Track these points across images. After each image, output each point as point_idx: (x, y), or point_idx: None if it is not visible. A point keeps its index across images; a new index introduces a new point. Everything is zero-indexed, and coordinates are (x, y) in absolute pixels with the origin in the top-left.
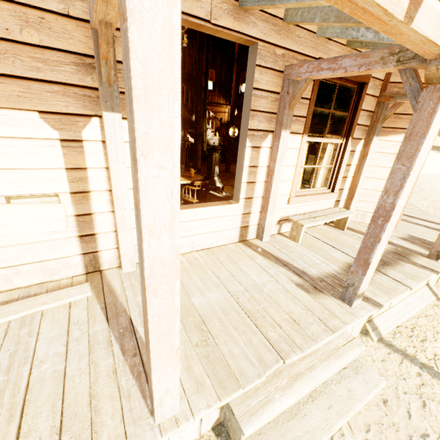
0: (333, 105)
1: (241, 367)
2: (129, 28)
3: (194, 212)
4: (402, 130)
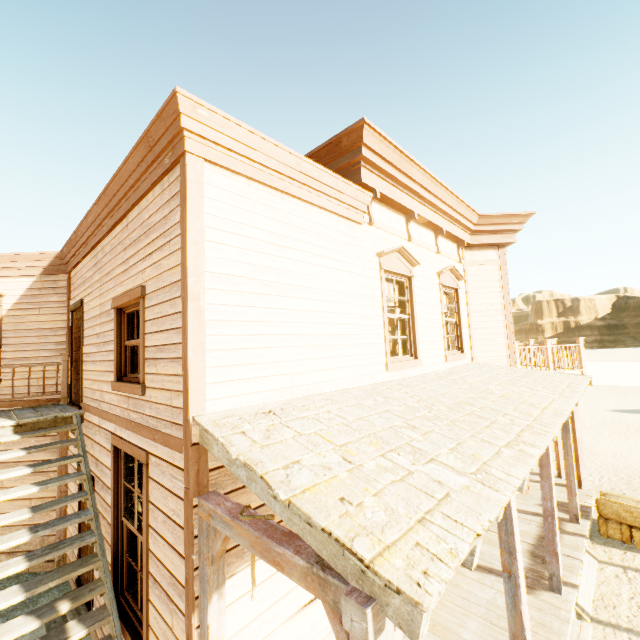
0: None
1: None
2: (512, 515)
3: None
4: None
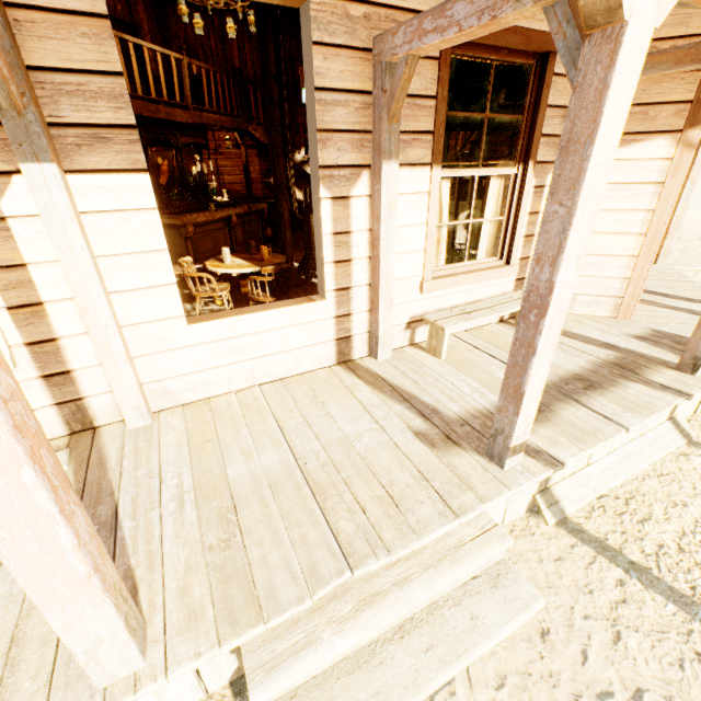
0: (488, 104)
1: (274, 585)
2: None
3: (244, 321)
4: (633, 137)
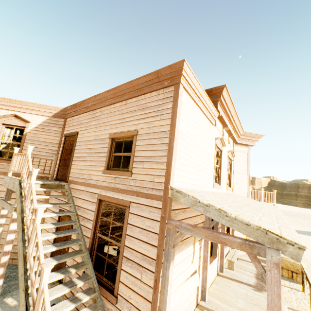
0: None
1: None
2: None
3: (211, 264)
4: None
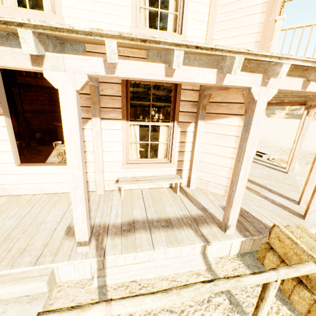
0: (151, 99)
1: None
2: None
3: (38, 168)
4: (224, 115)
